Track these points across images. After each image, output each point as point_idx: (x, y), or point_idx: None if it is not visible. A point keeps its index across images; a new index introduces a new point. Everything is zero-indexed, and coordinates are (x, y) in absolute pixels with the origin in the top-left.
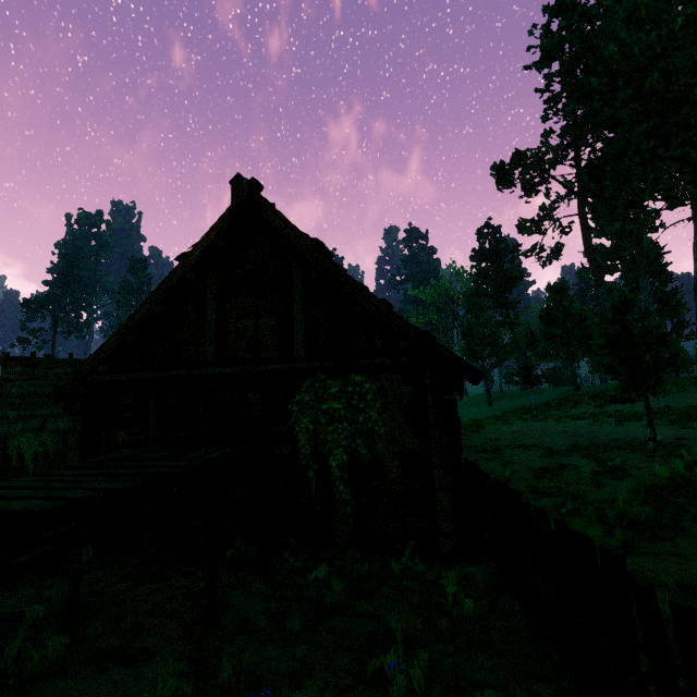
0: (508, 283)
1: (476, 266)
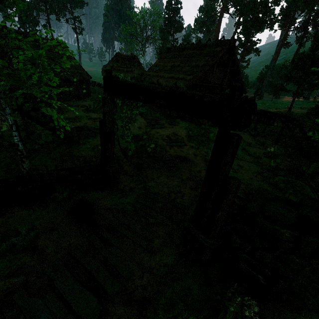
0: (179, 30)
1: (167, 13)
